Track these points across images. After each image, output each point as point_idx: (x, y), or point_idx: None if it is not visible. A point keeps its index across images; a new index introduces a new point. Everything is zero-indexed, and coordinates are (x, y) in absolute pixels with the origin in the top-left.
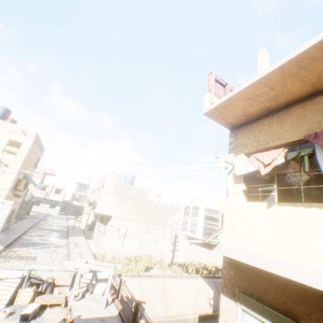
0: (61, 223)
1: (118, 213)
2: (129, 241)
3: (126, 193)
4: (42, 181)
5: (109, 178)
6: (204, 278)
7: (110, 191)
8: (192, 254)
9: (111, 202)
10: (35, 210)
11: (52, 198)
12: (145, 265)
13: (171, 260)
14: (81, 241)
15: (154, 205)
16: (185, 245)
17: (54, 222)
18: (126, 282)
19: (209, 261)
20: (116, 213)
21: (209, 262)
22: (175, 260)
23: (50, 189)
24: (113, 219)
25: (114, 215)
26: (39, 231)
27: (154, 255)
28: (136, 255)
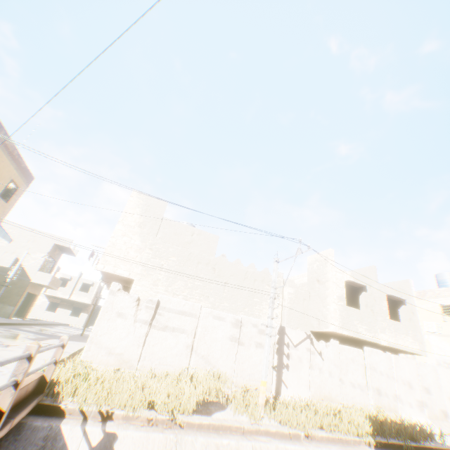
0: (71, 332)
1: (146, 273)
2: (165, 334)
3: (168, 235)
4: (53, 262)
5: (131, 203)
6: (378, 449)
7: (132, 228)
8: (325, 380)
9: (132, 249)
10: (47, 319)
11: (76, 299)
12: (198, 394)
13: (274, 392)
14: (69, 345)
15: (227, 265)
16: (307, 356)
17: (60, 329)
18: (120, 445)
19: (372, 403)
20: (142, 274)
21: (372, 406)
22: (286, 393)
23: (74, 283)
24: (134, 285)
25: (137, 277)
26: (2, 329)
27: (229, 375)
28: (181, 372)
